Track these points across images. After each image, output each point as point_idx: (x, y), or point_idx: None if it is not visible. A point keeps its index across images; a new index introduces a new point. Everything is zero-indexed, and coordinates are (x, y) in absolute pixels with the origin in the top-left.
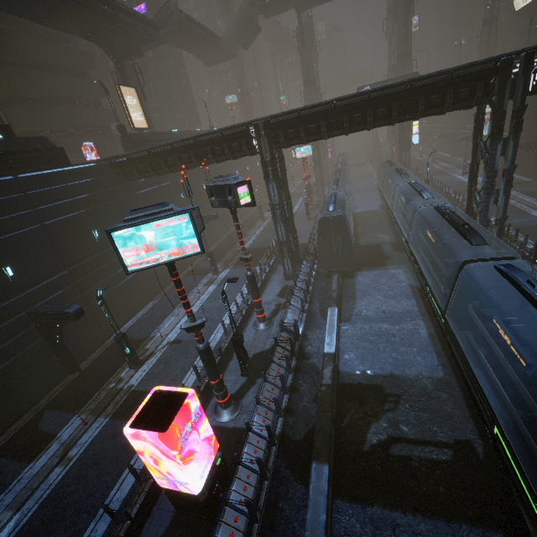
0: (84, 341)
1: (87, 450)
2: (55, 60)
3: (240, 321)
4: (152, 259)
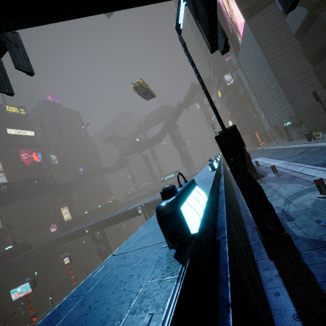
0: None
1: None
2: (46, 199)
3: None
4: (19, 296)
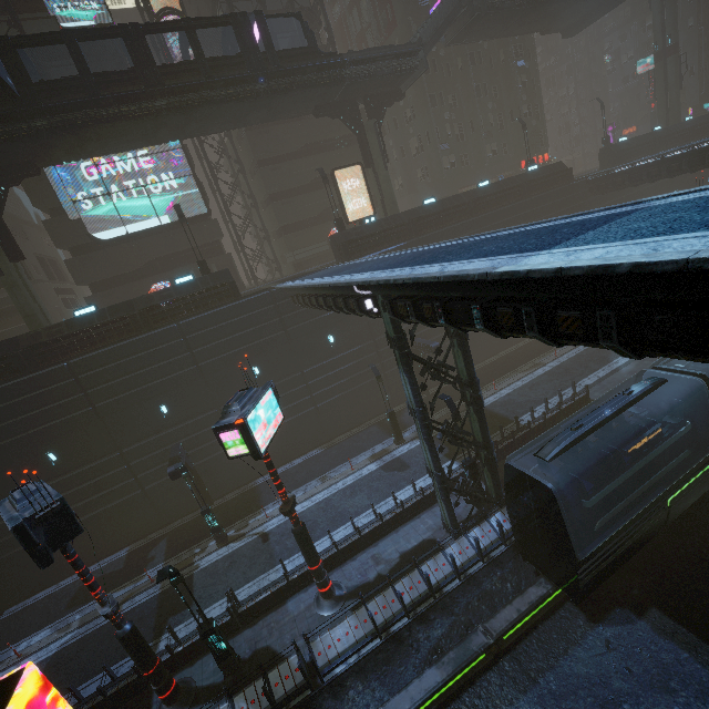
0: (226, 478)
1: (127, 614)
2: (318, 137)
3: (302, 573)
4: None
